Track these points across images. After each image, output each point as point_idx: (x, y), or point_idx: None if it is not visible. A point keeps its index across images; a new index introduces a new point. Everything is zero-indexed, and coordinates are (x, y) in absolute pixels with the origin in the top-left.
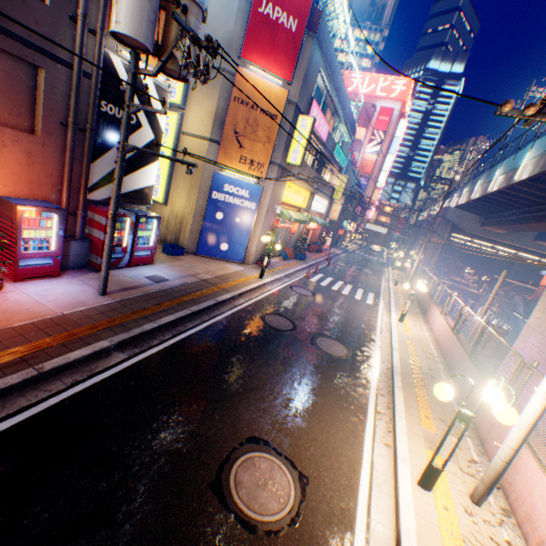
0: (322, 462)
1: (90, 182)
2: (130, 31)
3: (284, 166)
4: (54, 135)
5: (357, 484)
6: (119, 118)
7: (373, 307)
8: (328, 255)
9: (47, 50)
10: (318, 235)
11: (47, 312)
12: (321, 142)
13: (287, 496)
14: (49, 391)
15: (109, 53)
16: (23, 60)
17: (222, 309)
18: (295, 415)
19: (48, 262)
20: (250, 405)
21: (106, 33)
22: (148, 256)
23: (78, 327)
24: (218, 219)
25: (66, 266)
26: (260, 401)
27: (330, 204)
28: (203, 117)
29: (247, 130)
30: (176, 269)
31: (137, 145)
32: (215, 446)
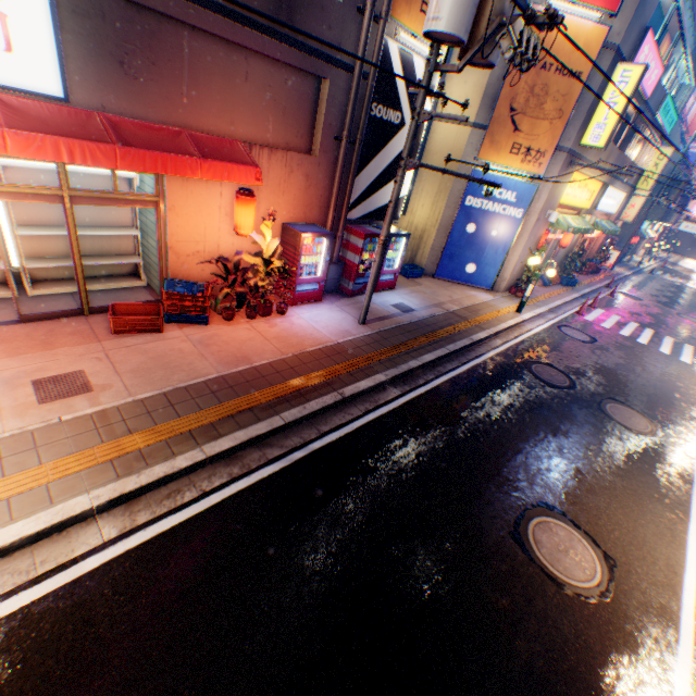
0: (629, 550)
1: (350, 200)
2: (449, 28)
3: (574, 151)
4: (327, 153)
5: (678, 586)
6: (384, 120)
7: (691, 369)
8: (608, 279)
9: (333, 57)
10: (596, 248)
11: (325, 339)
12: (640, 98)
13: (592, 570)
14: (351, 414)
15: (387, 41)
16: (312, 75)
17: (477, 350)
18: (588, 491)
19: (314, 287)
20: (533, 468)
21: (389, 17)
22: (390, 280)
23: (353, 357)
24: (468, 233)
25: (323, 291)
26: (544, 466)
27: (628, 197)
28: (466, 93)
29: (528, 104)
30: (417, 296)
31: (396, 149)
32: (505, 500)
